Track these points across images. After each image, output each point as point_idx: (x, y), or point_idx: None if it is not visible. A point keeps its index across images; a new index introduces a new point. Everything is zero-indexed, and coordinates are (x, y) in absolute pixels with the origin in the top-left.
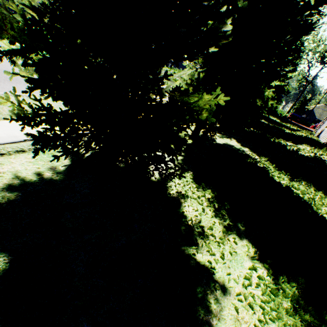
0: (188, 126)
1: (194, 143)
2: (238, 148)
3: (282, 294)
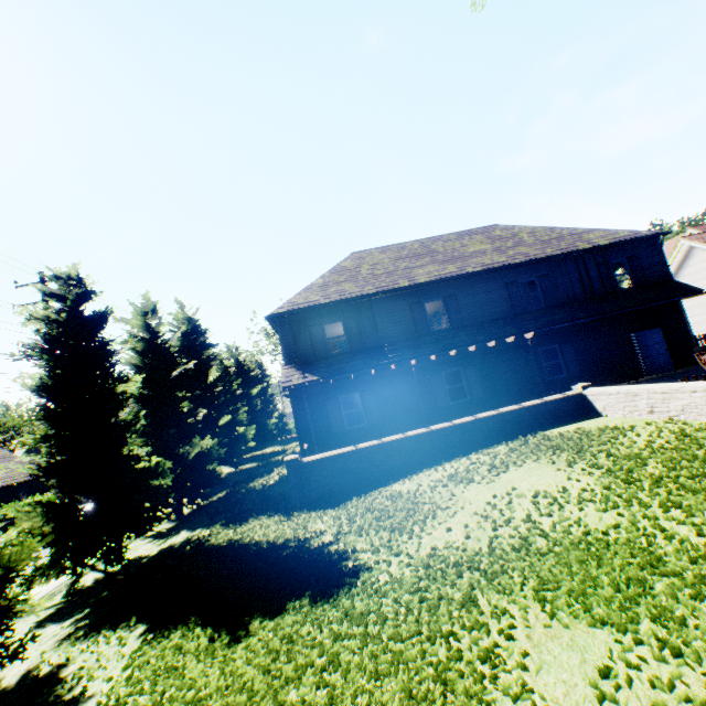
0: (81, 572)
1: (104, 587)
2: (185, 538)
3: (153, 641)
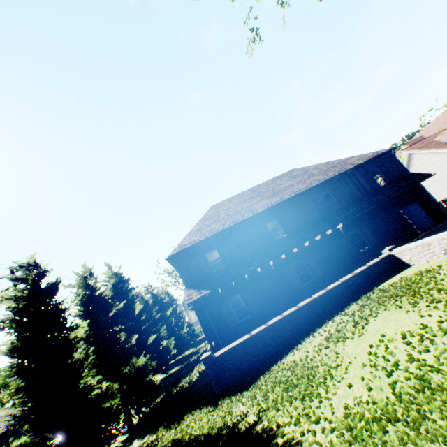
0: None
1: None
2: None
3: None
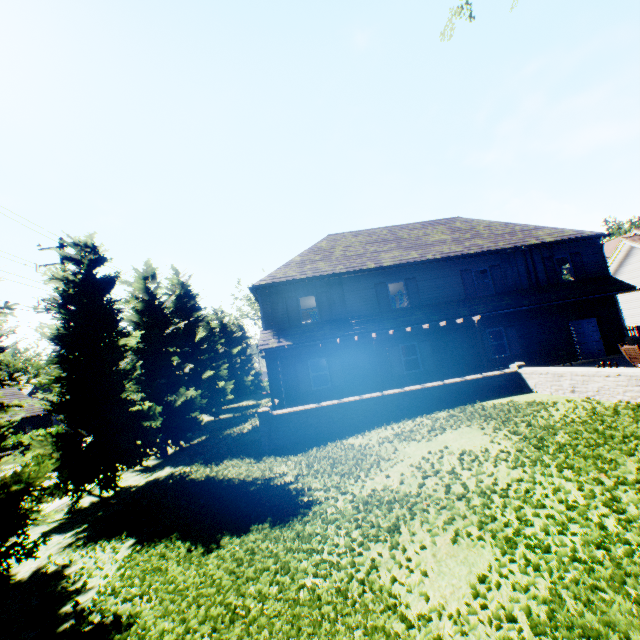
0: (81, 494)
1: (99, 508)
2: (168, 473)
3: (141, 549)
